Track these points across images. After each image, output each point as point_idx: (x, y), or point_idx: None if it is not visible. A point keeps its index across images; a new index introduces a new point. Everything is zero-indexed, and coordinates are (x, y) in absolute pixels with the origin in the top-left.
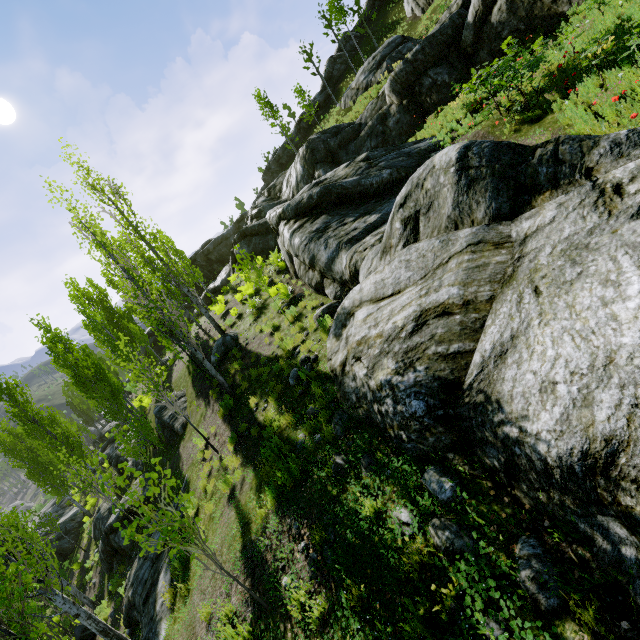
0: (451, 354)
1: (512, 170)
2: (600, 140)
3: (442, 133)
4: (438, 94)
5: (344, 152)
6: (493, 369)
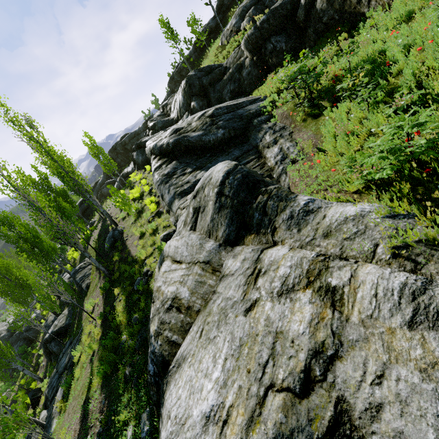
0: (172, 342)
1: (242, 207)
2: (288, 206)
3: (267, 101)
4: (277, 58)
5: (212, 90)
6: (174, 372)
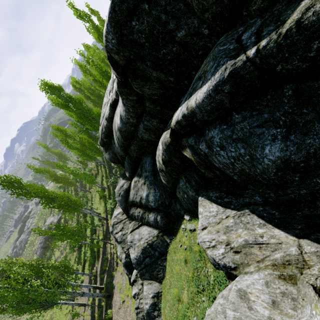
0: None
1: None
2: None
3: None
4: None
5: None
6: None
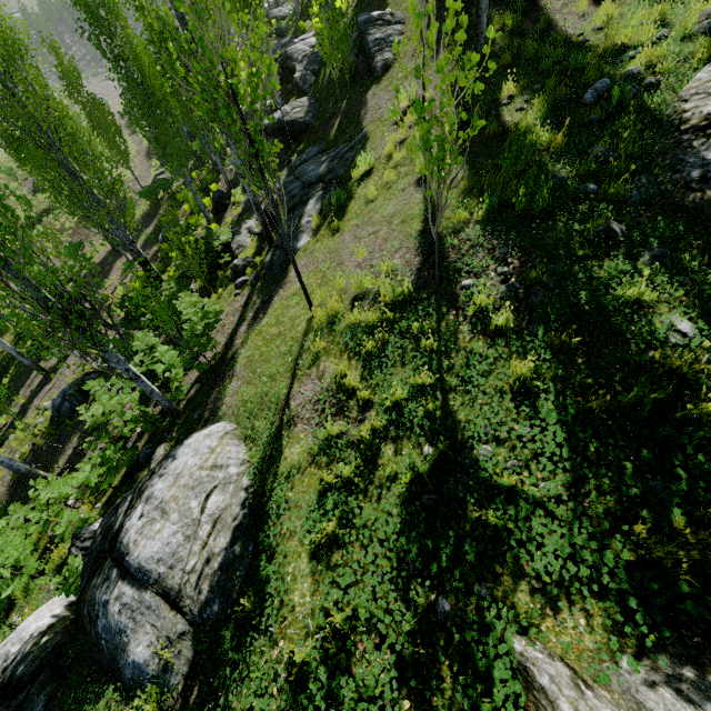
0: None
1: None
2: None
3: None
4: None
5: None
6: None
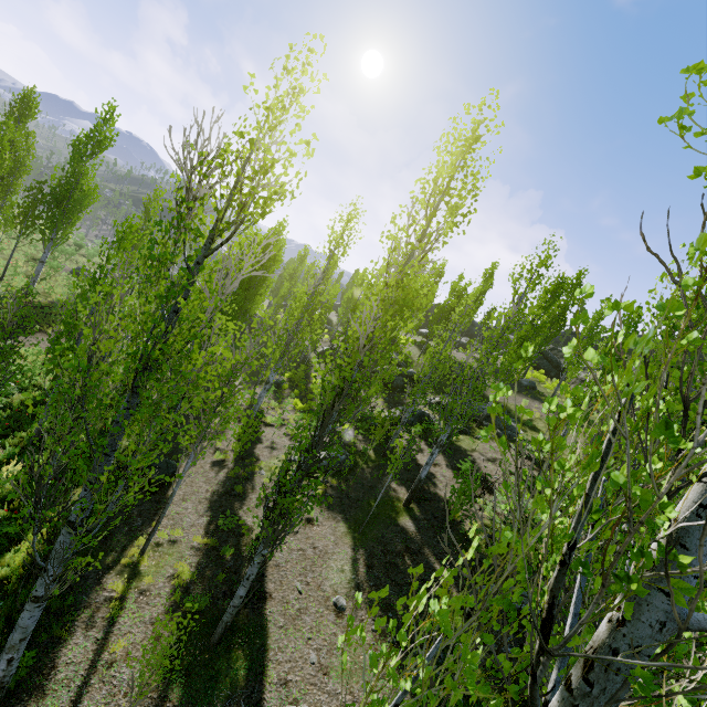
0: None
1: None
2: None
3: None
4: None
5: None
6: None
